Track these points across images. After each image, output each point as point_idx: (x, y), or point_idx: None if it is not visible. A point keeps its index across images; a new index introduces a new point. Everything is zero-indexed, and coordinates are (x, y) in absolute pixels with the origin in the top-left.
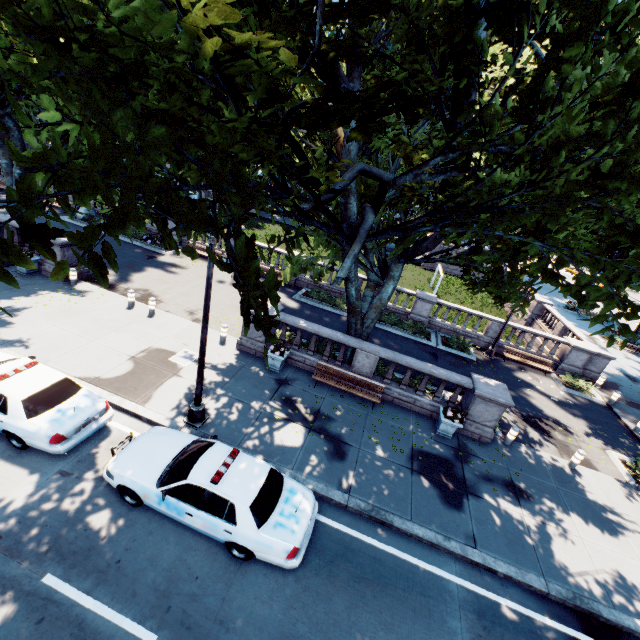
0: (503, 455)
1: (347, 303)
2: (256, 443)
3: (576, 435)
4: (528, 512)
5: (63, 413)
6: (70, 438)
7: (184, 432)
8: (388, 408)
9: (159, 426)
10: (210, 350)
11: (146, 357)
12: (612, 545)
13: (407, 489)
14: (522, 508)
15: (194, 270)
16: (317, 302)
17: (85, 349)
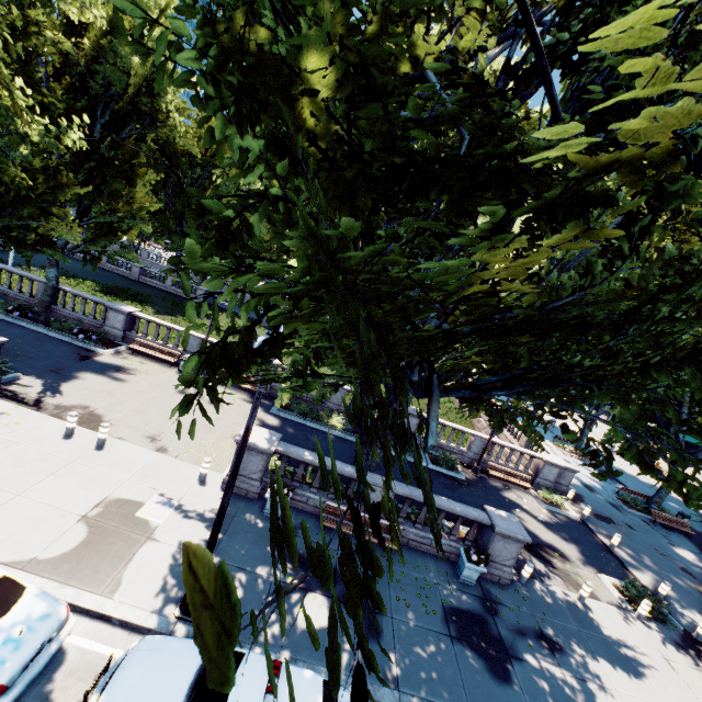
0: (524, 598)
1: (360, 432)
2: (275, 633)
3: (571, 560)
4: (567, 669)
5: (1, 642)
6: (11, 686)
7: (191, 640)
8: (405, 553)
9: (152, 635)
10: (189, 494)
11: (103, 514)
12: (642, 693)
13: (454, 666)
14: (560, 665)
15: (146, 376)
16: (299, 417)
17: (7, 510)
